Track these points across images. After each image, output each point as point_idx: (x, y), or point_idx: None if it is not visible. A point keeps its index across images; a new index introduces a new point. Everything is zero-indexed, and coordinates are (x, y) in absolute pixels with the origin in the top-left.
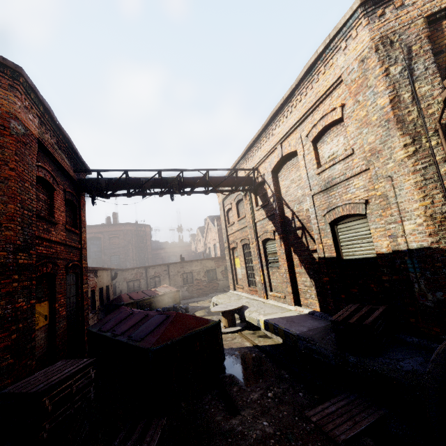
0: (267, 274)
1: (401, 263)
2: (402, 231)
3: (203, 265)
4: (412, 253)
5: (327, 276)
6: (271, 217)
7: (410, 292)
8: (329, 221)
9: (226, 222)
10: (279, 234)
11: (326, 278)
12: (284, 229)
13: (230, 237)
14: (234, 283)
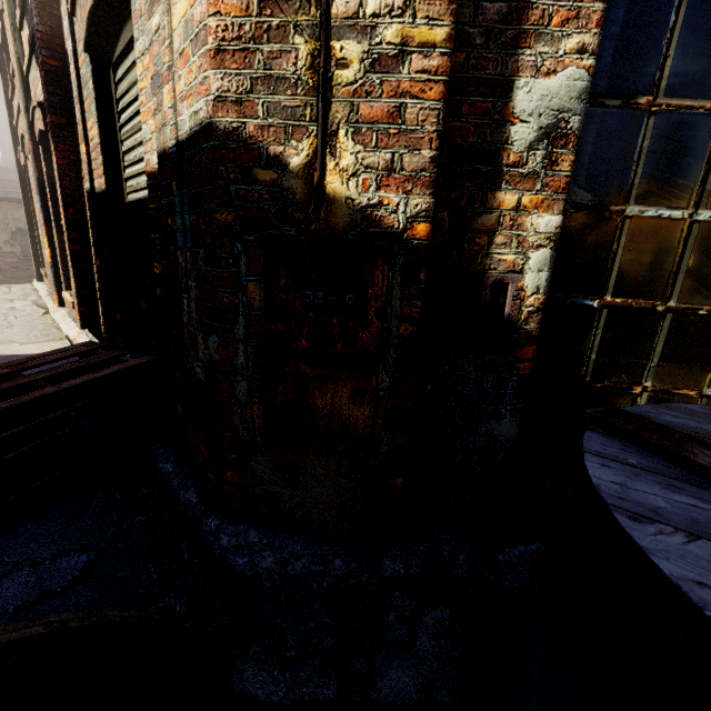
0: (57, 245)
1: (168, 209)
2: (169, 41)
3: (7, 215)
4: (182, 161)
5: (97, 254)
6: (36, 51)
7: (179, 324)
8: (83, 36)
9: (7, 85)
10: (46, 113)
11: (97, 260)
12: (62, 99)
13: (18, 134)
14: (39, 263)
